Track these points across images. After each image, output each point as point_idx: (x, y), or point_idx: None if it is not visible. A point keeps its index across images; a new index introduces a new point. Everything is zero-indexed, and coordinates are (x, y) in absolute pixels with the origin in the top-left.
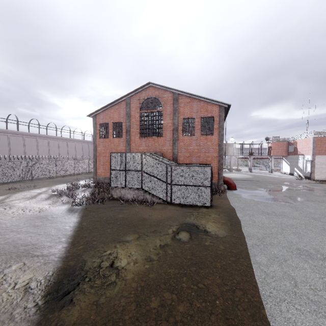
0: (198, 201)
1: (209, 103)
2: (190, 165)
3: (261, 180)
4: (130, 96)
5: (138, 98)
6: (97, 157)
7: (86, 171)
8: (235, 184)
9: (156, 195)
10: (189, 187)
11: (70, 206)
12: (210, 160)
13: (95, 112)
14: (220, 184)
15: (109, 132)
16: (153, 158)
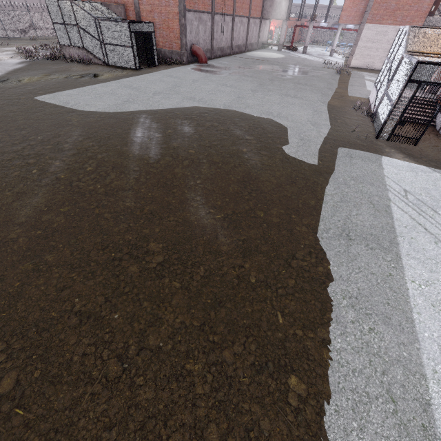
0: (127, 64)
1: None
2: (112, 20)
3: (277, 60)
4: None
5: None
6: None
7: None
8: (205, 56)
9: (96, 56)
10: (117, 47)
11: (25, 60)
12: (171, 19)
13: None
14: (183, 53)
15: None
16: (81, 8)
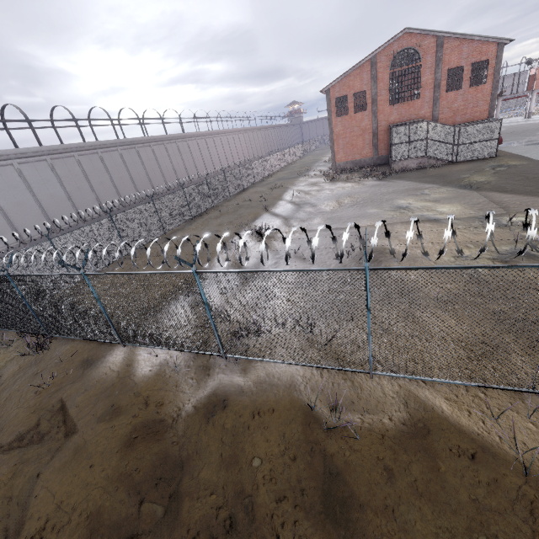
0: (483, 155)
1: (484, 42)
2: (479, 123)
3: (521, 129)
4: (376, 53)
5: (388, 53)
6: (335, 141)
7: (278, 169)
8: (501, 137)
9: (440, 158)
10: (476, 144)
11: (372, 181)
12: (478, 116)
13: (330, 84)
14: None
15: (349, 106)
16: (440, 124)
